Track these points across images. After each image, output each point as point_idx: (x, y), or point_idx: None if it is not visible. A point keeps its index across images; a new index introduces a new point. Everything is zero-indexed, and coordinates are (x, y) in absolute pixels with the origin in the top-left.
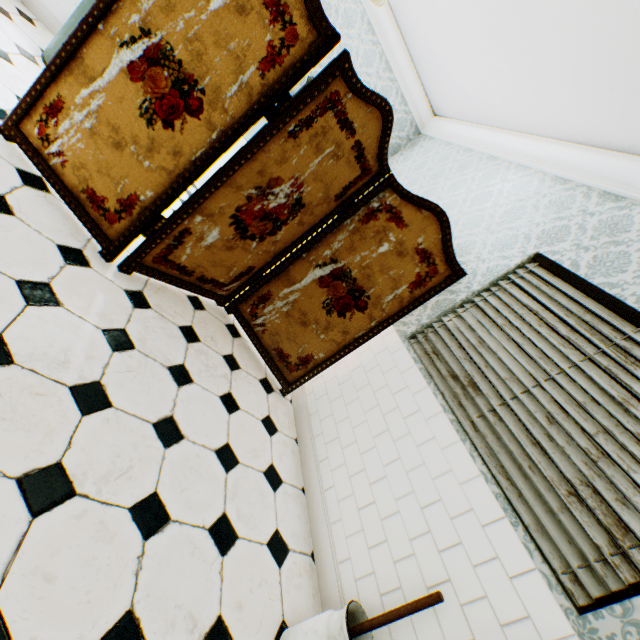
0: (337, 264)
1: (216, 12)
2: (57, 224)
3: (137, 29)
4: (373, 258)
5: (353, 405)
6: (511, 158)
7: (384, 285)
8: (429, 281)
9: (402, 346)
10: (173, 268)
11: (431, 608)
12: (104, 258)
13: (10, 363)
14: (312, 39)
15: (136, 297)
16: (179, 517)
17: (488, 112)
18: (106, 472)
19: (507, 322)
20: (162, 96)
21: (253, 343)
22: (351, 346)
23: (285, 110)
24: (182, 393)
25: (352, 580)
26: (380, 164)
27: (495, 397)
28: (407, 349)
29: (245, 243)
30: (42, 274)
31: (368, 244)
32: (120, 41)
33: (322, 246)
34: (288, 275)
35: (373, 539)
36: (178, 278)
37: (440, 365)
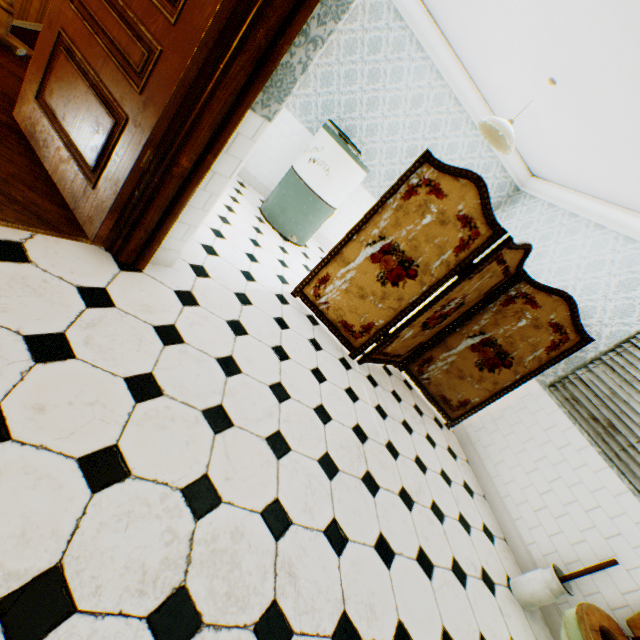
0: (484, 335)
1: (426, 225)
2: (331, 345)
3: (376, 236)
4: (513, 330)
5: (510, 437)
6: (618, 230)
7: (524, 349)
8: (562, 345)
9: (543, 393)
10: (381, 355)
11: (604, 572)
12: (351, 358)
13: (367, 438)
14: (488, 234)
15: (370, 379)
16: (446, 513)
17: (591, 189)
18: (415, 490)
19: (633, 378)
20: (391, 269)
21: (421, 392)
22: (500, 393)
23: (469, 271)
24: (413, 439)
25: (540, 555)
26: (517, 270)
27: (631, 436)
28: (548, 395)
29: (423, 332)
30: (346, 382)
31: (508, 320)
32: (365, 243)
33: (471, 323)
34: (445, 344)
35: (550, 530)
36: (381, 359)
37: (580, 409)
